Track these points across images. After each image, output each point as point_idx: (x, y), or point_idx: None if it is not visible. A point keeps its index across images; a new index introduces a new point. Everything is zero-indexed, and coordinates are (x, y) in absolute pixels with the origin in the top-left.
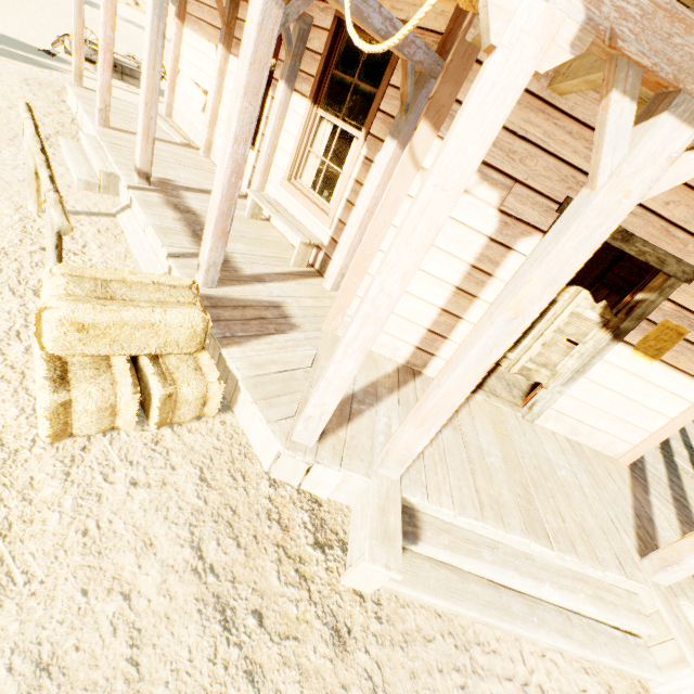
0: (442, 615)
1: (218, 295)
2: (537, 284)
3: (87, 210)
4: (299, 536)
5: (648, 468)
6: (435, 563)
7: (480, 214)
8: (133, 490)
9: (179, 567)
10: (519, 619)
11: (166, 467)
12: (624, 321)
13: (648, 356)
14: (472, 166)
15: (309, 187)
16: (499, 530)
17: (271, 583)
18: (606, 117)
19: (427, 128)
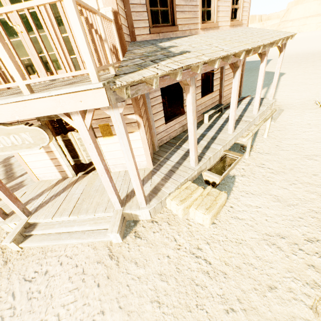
0: (43, 247)
1: None
2: None
3: None
4: None
5: (167, 163)
6: (42, 235)
7: None
8: None
9: None
10: (62, 239)
11: None
12: None
13: (110, 136)
14: None
15: None
16: (57, 218)
17: None
18: None
19: None
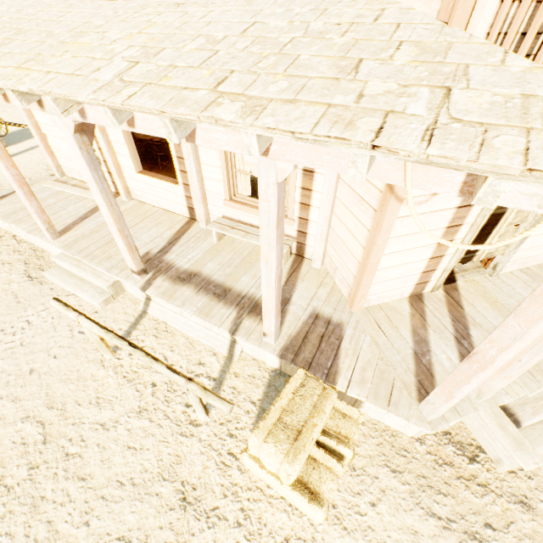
0: None
1: (286, 341)
2: None
3: (129, 324)
4: (460, 462)
5: None
6: (530, 425)
7: (449, 199)
8: (377, 509)
9: (437, 532)
10: None
11: (373, 480)
12: None
13: None
14: None
15: (247, 194)
16: None
17: (476, 503)
18: None
19: None
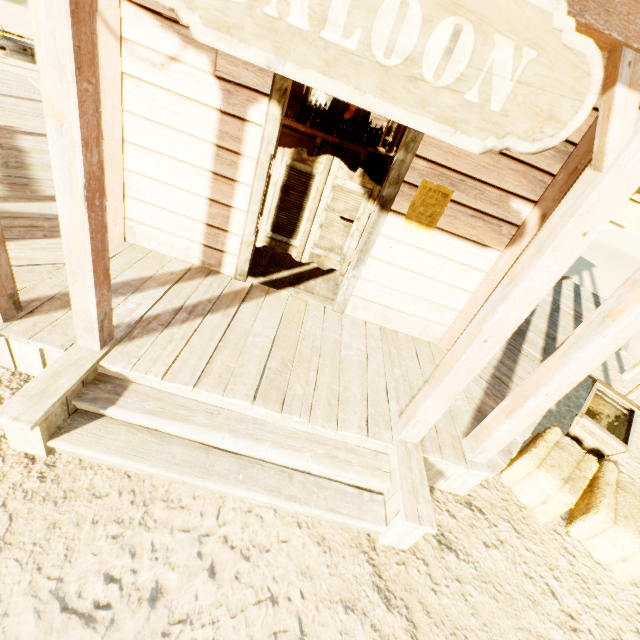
0: (134, 476)
1: None
2: (50, 75)
3: None
4: None
5: None
6: (137, 428)
7: (200, 84)
8: None
9: None
10: (218, 476)
11: None
12: (384, 188)
13: (424, 225)
14: None
15: None
16: (213, 394)
17: None
18: None
19: None
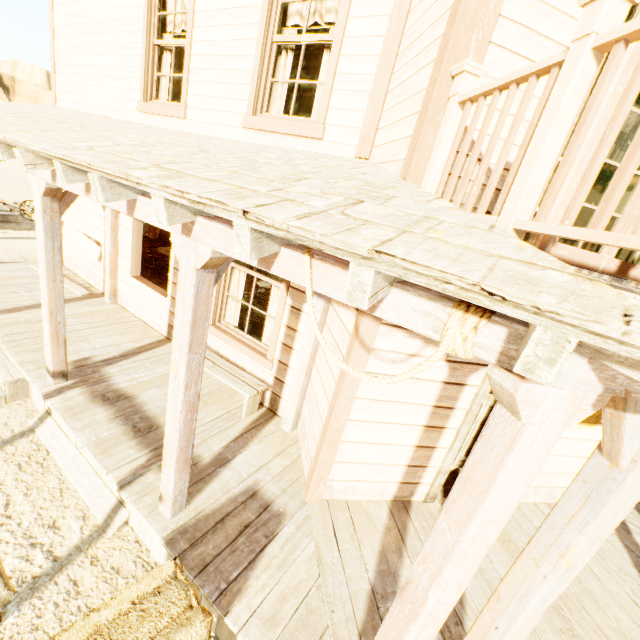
0: None
1: (191, 520)
2: (583, 545)
3: None
4: None
5: None
6: None
7: (432, 367)
8: None
9: None
10: None
11: None
12: None
13: (591, 423)
14: (516, 499)
15: (235, 324)
16: None
17: None
18: (621, 426)
19: (370, 321)
